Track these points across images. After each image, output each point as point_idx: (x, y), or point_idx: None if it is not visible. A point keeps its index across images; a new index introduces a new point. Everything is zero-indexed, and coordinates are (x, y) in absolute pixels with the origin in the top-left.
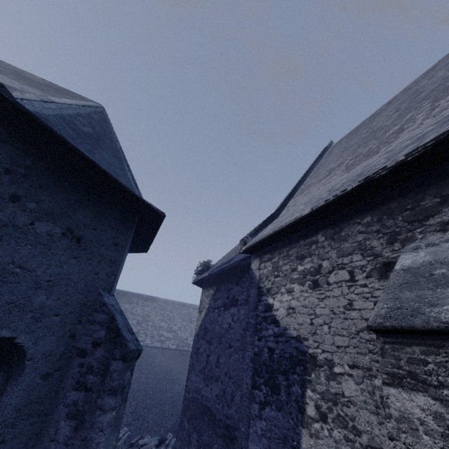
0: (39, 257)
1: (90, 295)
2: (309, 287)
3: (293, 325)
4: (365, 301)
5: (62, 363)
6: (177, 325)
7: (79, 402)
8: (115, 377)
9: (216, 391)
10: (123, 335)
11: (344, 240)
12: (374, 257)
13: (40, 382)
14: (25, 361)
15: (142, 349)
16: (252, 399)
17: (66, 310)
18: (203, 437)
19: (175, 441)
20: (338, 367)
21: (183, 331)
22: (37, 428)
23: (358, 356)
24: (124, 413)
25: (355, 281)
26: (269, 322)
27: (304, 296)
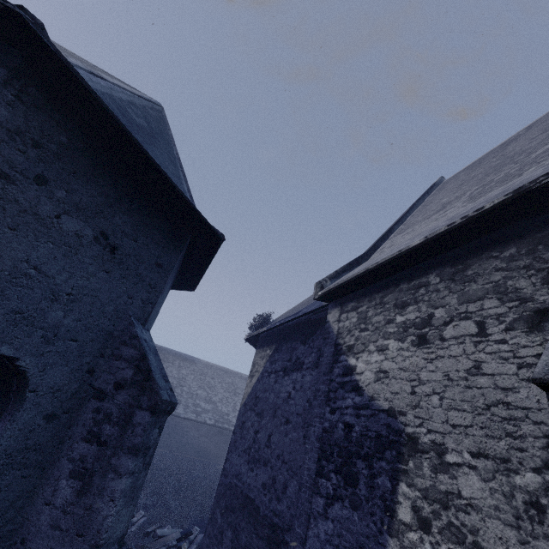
0: (62, 261)
1: (119, 323)
2: (412, 344)
3: (384, 393)
4: (502, 363)
5: (73, 404)
6: (218, 396)
7: (88, 458)
8: (138, 432)
9: (263, 479)
10: (154, 379)
11: (470, 280)
12: (520, 303)
13: (42, 424)
14: (26, 392)
15: (176, 403)
16: (315, 490)
17: (86, 336)
18: (239, 536)
19: (202, 538)
20: (453, 454)
21: (224, 404)
22: (30, 484)
23: (488, 441)
24: (142, 493)
25: (486, 336)
26: (348, 389)
27: (404, 355)
